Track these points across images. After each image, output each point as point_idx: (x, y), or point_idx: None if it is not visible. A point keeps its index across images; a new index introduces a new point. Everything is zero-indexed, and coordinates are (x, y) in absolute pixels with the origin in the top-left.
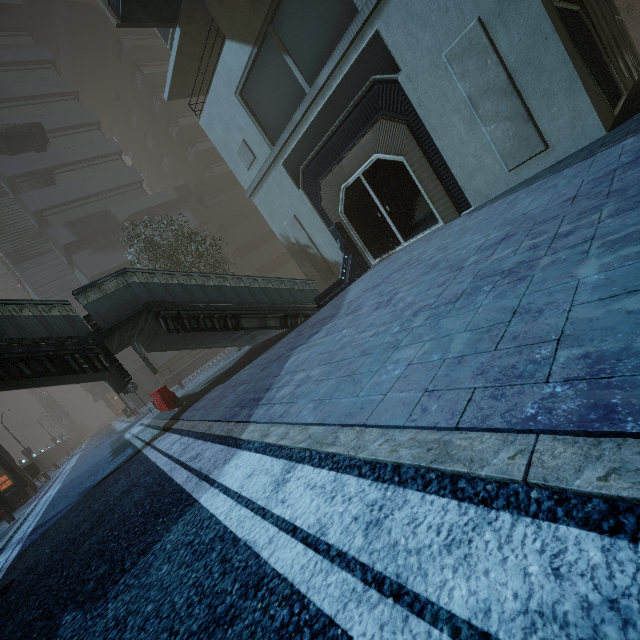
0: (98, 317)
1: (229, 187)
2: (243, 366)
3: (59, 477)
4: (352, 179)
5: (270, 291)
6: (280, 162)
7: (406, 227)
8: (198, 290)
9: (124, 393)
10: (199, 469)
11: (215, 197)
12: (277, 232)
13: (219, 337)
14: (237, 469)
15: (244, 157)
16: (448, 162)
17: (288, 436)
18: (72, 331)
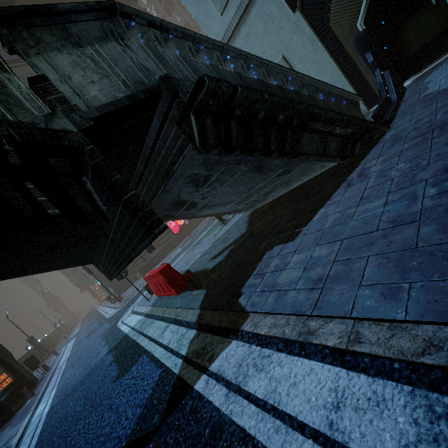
0: (67, 92)
1: None
2: (301, 215)
3: (56, 372)
4: None
5: (320, 103)
6: None
7: None
8: (237, 81)
9: (118, 278)
10: None
11: None
12: None
13: (238, 188)
14: None
15: None
16: None
17: None
18: (1, 112)
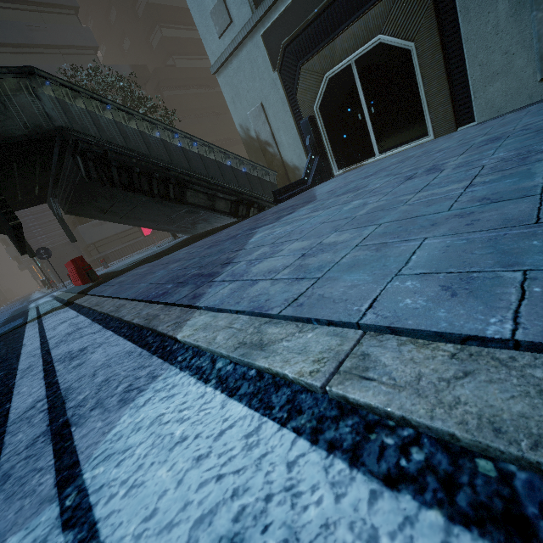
0: None
1: (189, 84)
2: (179, 248)
3: None
4: (341, 66)
5: (226, 168)
6: (260, 32)
7: (387, 136)
8: (138, 137)
9: (29, 255)
10: (64, 391)
11: (173, 90)
12: (237, 122)
13: (155, 212)
14: (160, 451)
15: (218, 19)
16: (468, 57)
17: (385, 372)
18: None
